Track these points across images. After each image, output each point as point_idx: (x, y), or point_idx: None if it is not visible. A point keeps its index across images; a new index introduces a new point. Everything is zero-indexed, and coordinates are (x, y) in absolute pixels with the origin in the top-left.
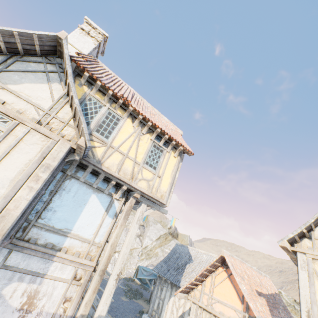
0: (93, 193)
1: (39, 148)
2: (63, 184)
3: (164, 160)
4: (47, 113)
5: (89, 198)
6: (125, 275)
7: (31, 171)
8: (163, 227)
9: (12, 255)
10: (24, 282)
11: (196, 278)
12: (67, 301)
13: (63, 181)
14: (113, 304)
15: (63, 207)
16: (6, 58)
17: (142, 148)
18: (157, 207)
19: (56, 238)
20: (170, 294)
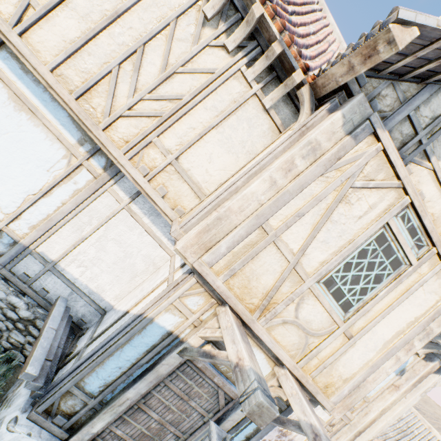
0: None
1: (434, 300)
2: None
3: None
4: None
5: None
6: None
7: (411, 336)
8: None
9: None
10: None
11: None
12: None
13: None
14: None
15: None
16: None
17: None
18: None
19: None
20: None
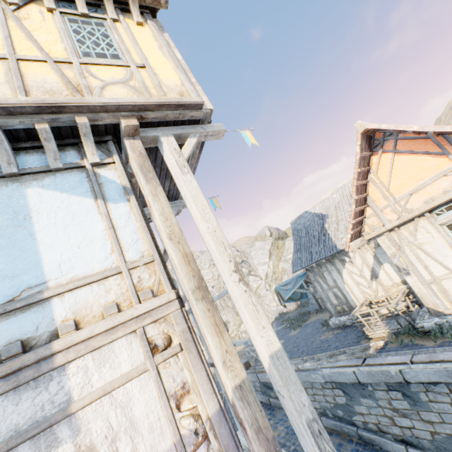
0: (27, 188)
1: None
2: None
3: (122, 38)
4: None
5: (26, 203)
6: (273, 316)
7: None
8: (263, 241)
9: None
10: None
11: (355, 203)
12: (184, 398)
13: None
14: (288, 348)
15: None
16: None
17: (44, 33)
18: (198, 130)
19: (19, 323)
20: (337, 272)
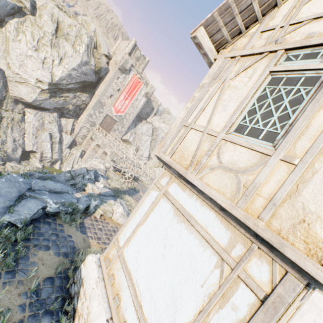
0: None
1: None
2: None
3: None
4: None
5: None
6: None
7: None
8: None
9: None
10: None
11: None
12: None
13: None
14: None
15: None
16: None
17: None
18: None
19: None
20: None
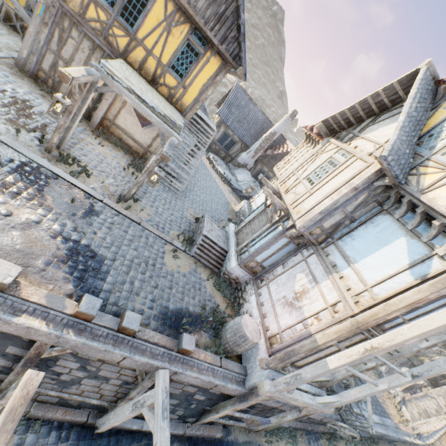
0: (404, 236)
1: (354, 171)
2: (375, 218)
3: None
4: (381, 146)
5: (394, 240)
6: None
7: (339, 187)
8: None
9: (312, 256)
10: (306, 278)
11: None
12: (317, 320)
13: (376, 215)
14: None
15: (361, 239)
16: (376, 117)
17: None
18: None
19: (341, 262)
20: None
